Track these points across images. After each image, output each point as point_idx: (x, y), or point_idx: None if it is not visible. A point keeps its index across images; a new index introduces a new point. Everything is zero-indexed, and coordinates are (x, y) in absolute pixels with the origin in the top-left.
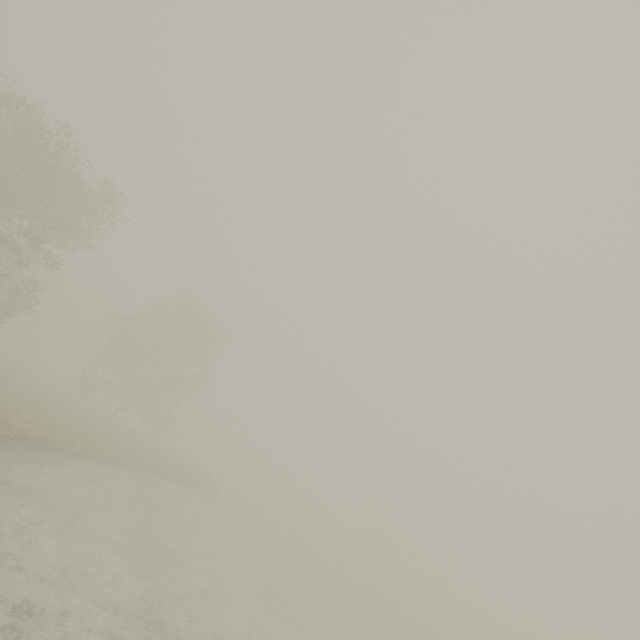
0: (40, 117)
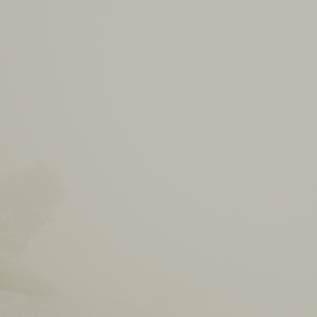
0: None
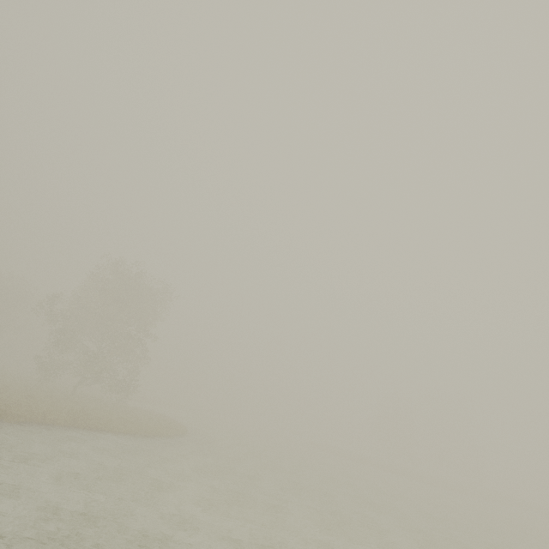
0: None
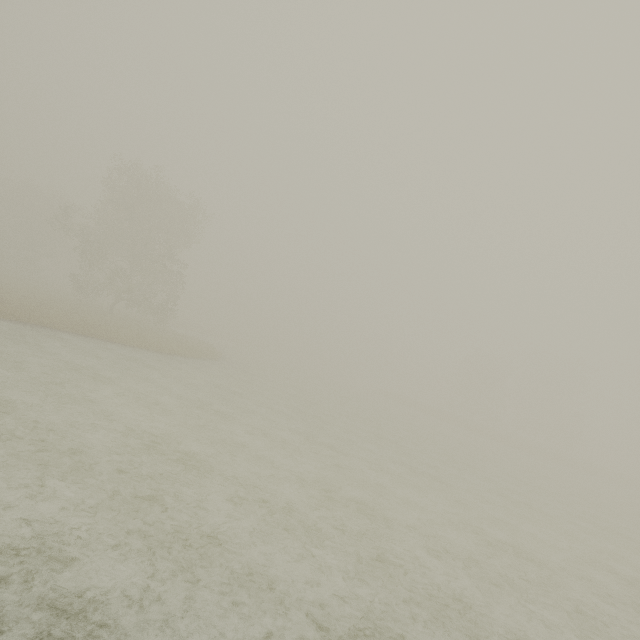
0: None
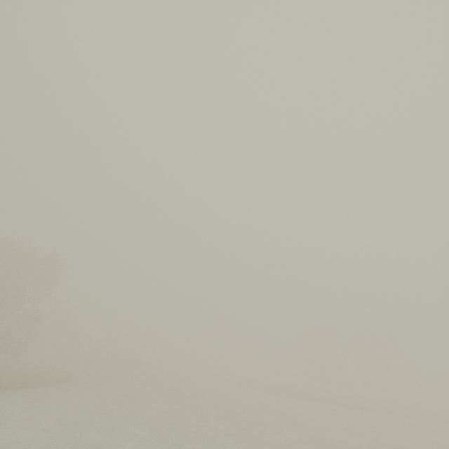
0: None
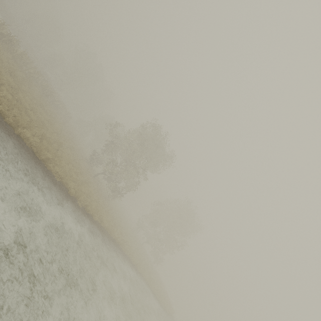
0: (160, 130)
